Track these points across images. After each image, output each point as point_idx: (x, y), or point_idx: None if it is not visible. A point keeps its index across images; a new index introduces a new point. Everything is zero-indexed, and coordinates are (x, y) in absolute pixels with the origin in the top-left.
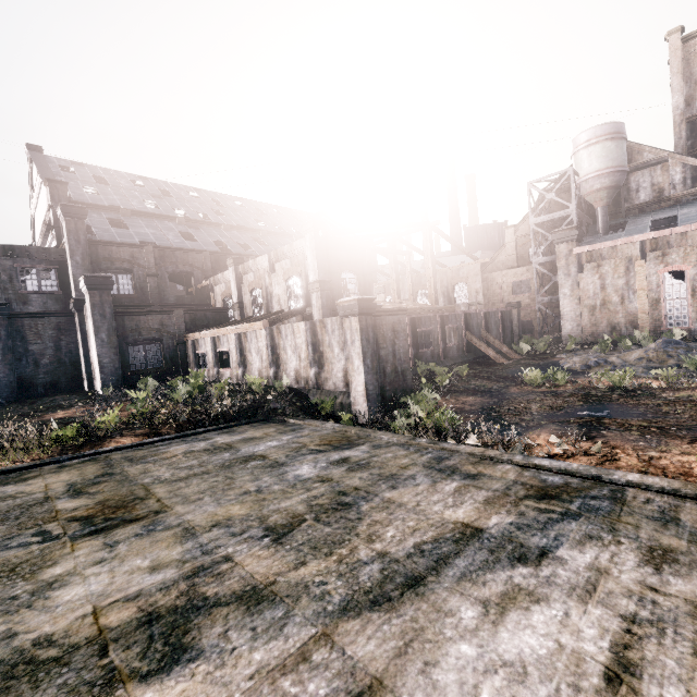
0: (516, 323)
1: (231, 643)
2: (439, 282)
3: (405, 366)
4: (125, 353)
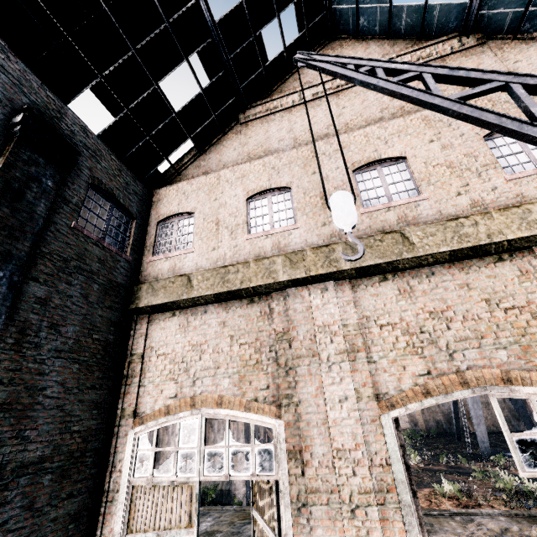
0: None
1: None
2: None
3: None
4: None
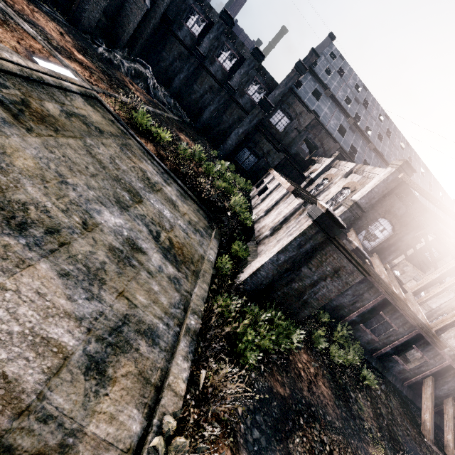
0: None
1: None
2: None
3: (313, 302)
4: (241, 148)
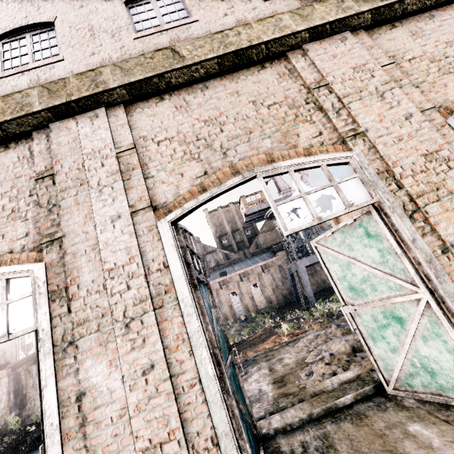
0: None
1: None
2: None
3: None
4: None
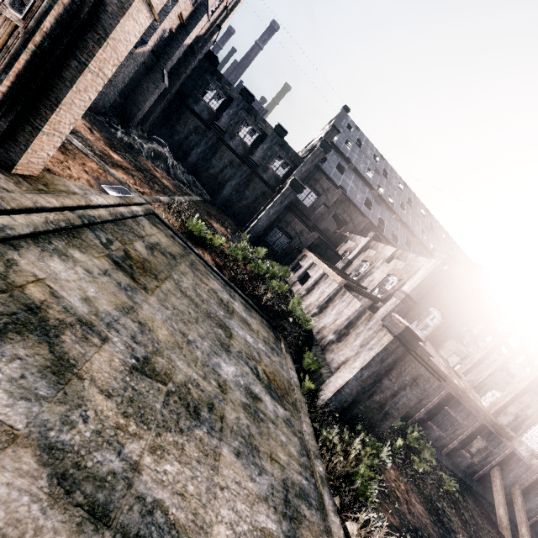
0: None
1: (6, 364)
2: (524, 405)
3: (394, 413)
4: (271, 229)
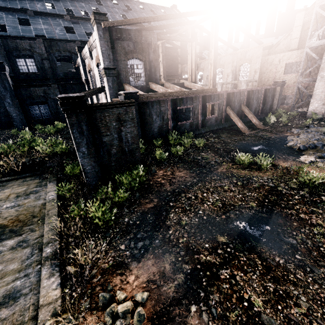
0: (277, 98)
1: None
2: (231, 63)
3: (133, 146)
4: (27, 110)
